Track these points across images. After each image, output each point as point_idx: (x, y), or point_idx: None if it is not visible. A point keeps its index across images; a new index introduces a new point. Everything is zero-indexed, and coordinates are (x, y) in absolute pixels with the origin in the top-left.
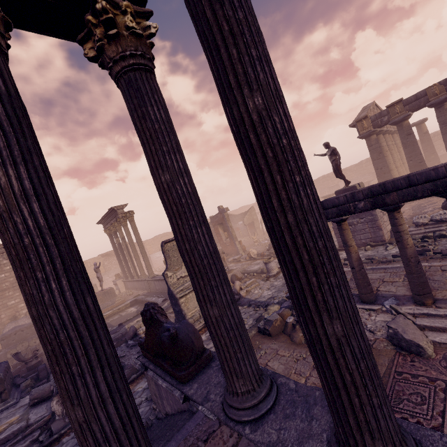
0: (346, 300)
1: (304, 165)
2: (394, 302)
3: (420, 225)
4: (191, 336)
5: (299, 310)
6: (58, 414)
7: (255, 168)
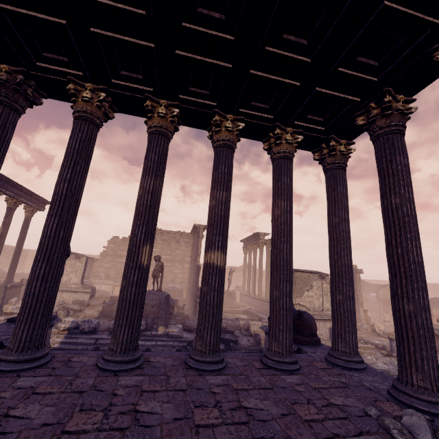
0: (420, 297)
1: (415, 231)
2: None
3: None
4: (311, 320)
5: (392, 295)
6: None
7: (388, 226)
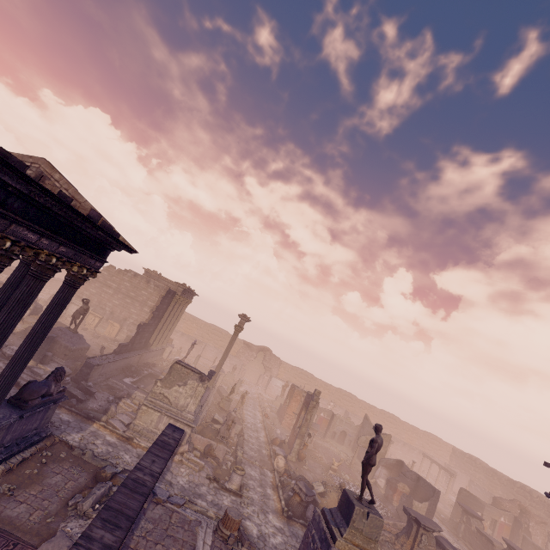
0: None
1: None
2: None
3: None
4: (29, 390)
5: None
6: None
7: None
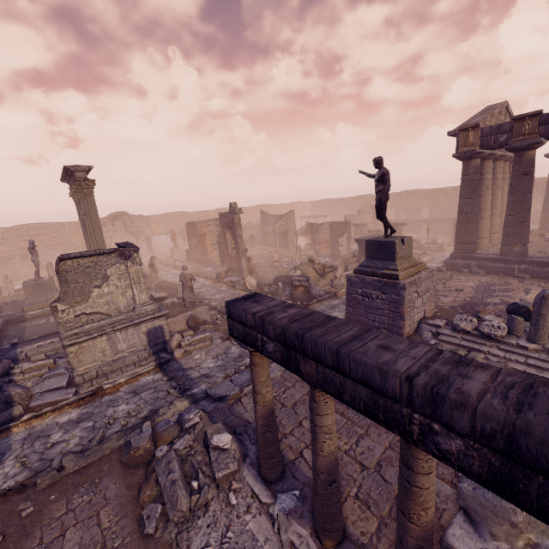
0: None
1: None
2: (293, 503)
3: (458, 330)
4: None
5: None
6: None
7: None
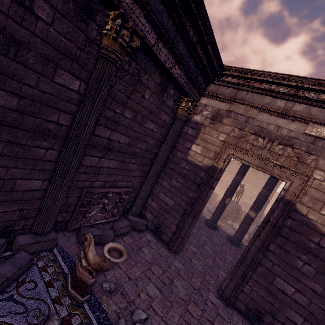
0: None
1: None
2: None
3: None
4: None
5: None
6: (245, 238)
7: None
